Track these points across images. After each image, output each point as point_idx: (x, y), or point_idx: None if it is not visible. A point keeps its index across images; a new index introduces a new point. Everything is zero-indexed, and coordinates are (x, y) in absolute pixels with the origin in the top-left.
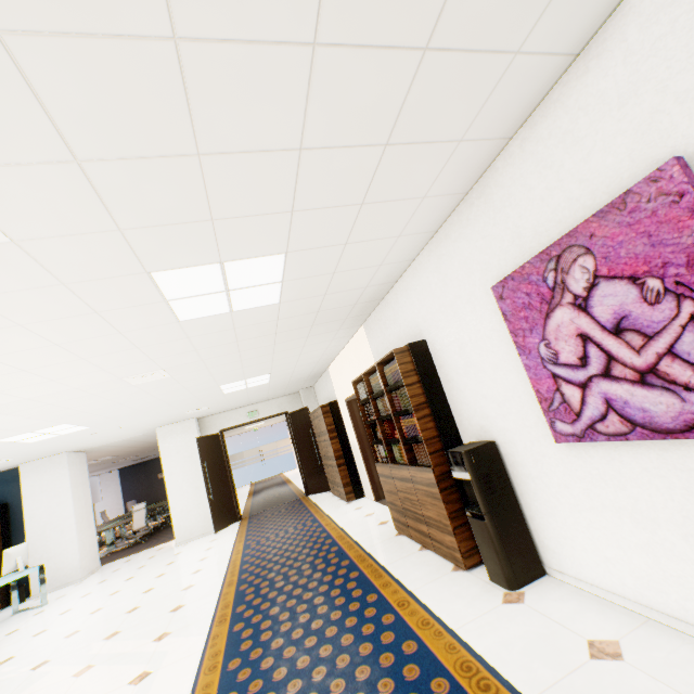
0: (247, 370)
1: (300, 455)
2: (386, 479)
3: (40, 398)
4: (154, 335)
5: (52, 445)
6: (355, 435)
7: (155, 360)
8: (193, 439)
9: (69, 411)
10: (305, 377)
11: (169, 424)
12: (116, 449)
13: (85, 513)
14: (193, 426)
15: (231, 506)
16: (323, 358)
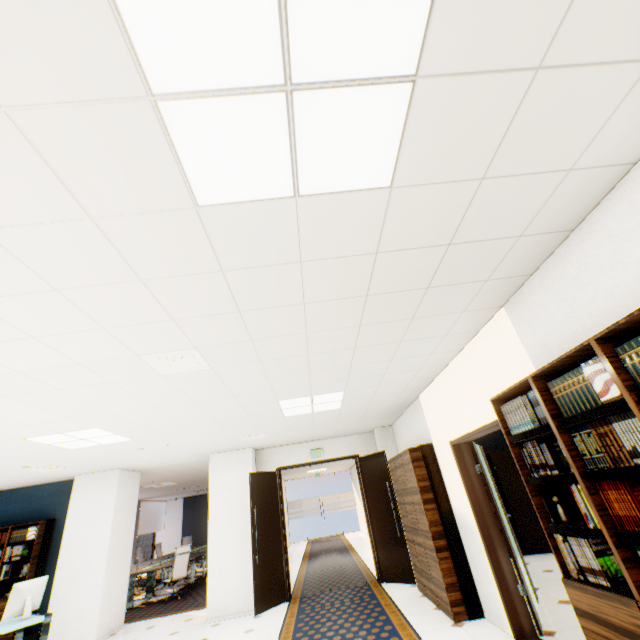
0: (315, 377)
1: (372, 518)
2: (613, 635)
3: (37, 374)
4: (160, 246)
5: (98, 456)
6: (466, 502)
7: (179, 323)
8: (246, 474)
9: (93, 407)
10: (385, 408)
11: (224, 451)
12: (173, 474)
13: (121, 547)
14: (248, 458)
15: (279, 576)
16: (418, 375)
